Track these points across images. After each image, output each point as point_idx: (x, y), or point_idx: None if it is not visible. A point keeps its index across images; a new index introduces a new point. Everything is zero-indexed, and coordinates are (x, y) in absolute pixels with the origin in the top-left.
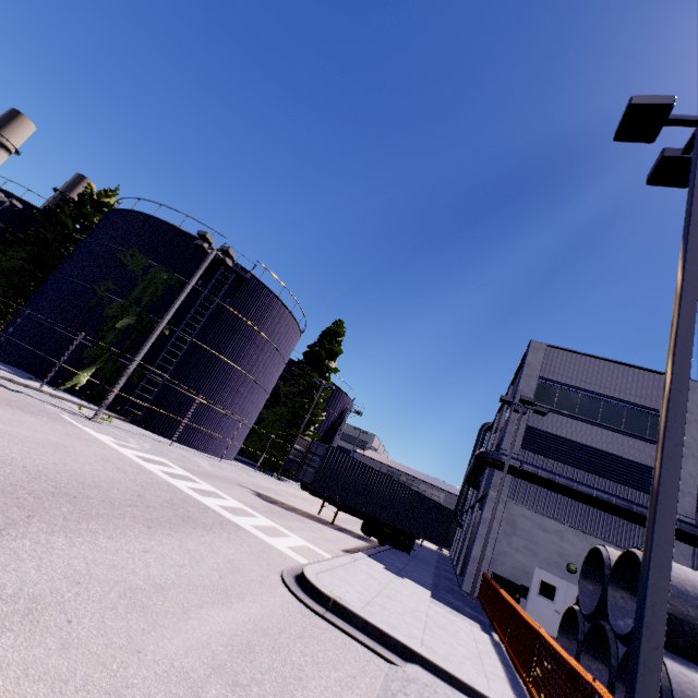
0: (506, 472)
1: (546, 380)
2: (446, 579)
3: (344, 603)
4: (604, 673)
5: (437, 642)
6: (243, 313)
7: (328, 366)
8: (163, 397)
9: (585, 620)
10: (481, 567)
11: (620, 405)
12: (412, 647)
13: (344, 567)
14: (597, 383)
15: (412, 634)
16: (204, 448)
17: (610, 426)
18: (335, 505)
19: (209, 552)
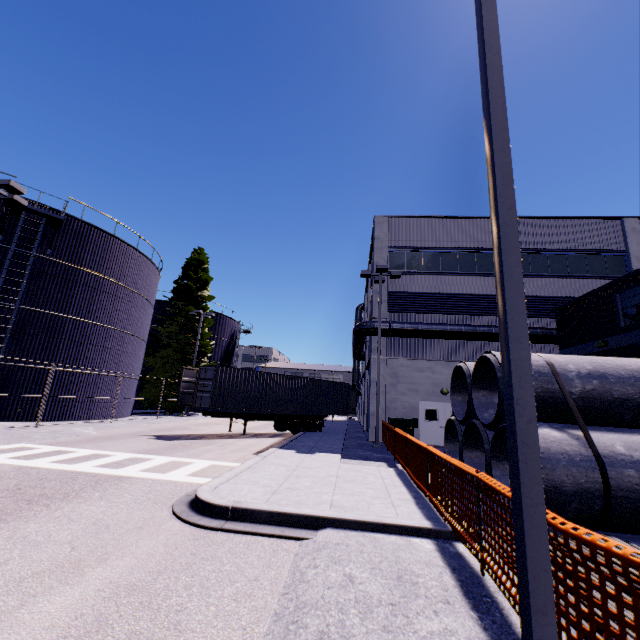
0: (380, 335)
1: (395, 248)
2: (356, 439)
3: (243, 506)
4: (481, 457)
5: (347, 497)
6: (76, 262)
7: (202, 296)
8: (7, 381)
9: (460, 424)
10: (380, 418)
11: (453, 252)
12: (320, 514)
13: (250, 469)
14: (433, 239)
15: (321, 501)
16: (88, 416)
17: (449, 272)
18: (242, 418)
19: (64, 524)
